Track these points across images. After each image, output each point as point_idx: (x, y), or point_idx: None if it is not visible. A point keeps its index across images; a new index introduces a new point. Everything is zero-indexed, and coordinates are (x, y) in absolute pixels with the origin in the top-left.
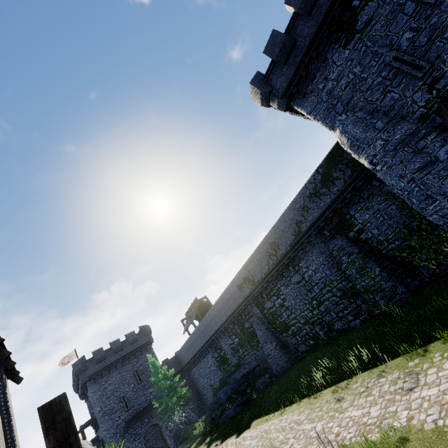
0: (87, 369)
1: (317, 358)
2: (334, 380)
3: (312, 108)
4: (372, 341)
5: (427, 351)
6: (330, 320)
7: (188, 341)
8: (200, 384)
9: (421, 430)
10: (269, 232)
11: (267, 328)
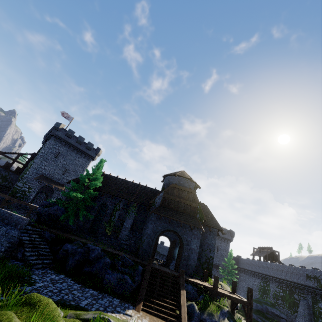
0: None
1: None
2: None
3: None
4: None
5: None
6: None
7: (250, 261)
8: (241, 283)
9: None
10: None
11: (309, 314)
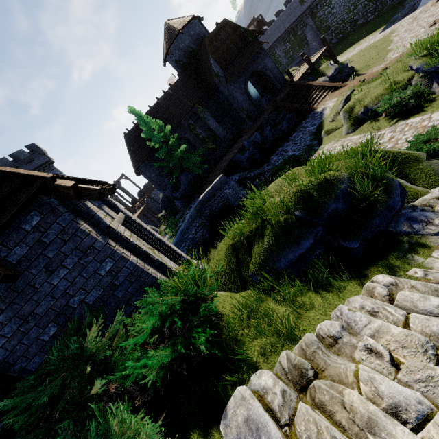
0: None
1: (344, 42)
2: (353, 45)
3: None
4: (374, 25)
5: (389, 23)
6: (357, 19)
7: None
8: None
9: (374, 41)
10: None
11: (315, 32)
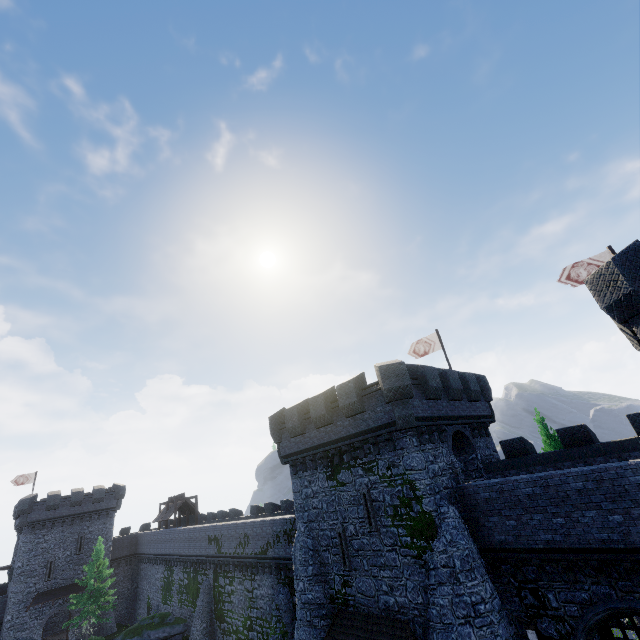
0: (32, 512)
1: None
2: None
3: (295, 490)
4: None
5: None
6: None
7: (152, 535)
8: (142, 585)
9: None
10: (250, 522)
11: (209, 602)
